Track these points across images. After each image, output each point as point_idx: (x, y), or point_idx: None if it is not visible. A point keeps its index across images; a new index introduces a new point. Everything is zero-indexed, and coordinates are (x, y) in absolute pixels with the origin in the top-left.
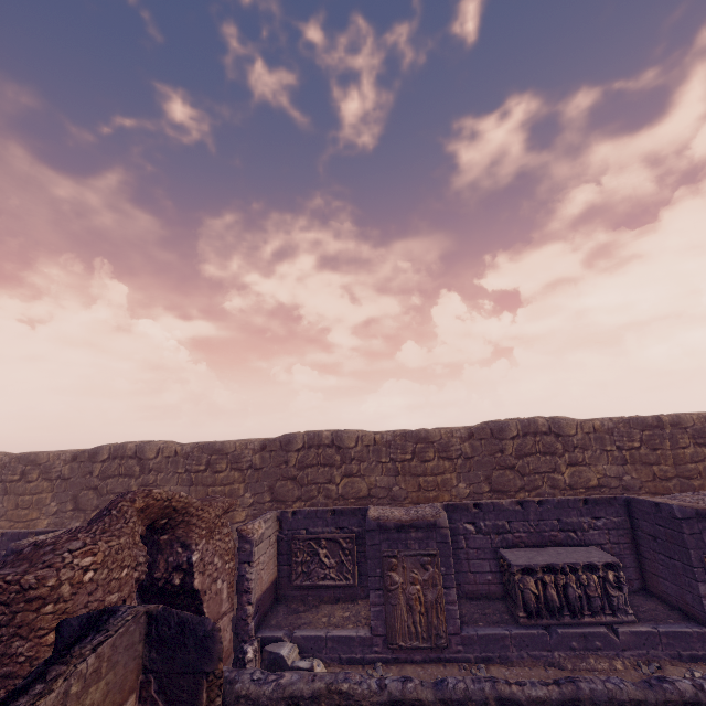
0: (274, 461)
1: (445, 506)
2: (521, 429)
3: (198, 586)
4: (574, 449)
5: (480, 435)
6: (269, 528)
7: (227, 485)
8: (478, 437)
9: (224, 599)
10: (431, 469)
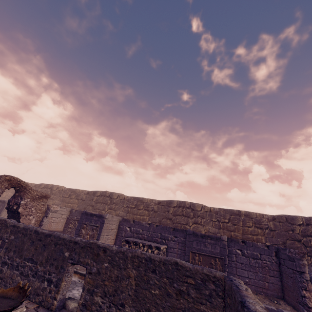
0: (89, 198)
1: (122, 219)
2: (178, 204)
3: (20, 211)
4: (198, 217)
5: (162, 203)
6: (63, 211)
7: (72, 204)
8: (161, 204)
9: (32, 223)
10: (139, 213)
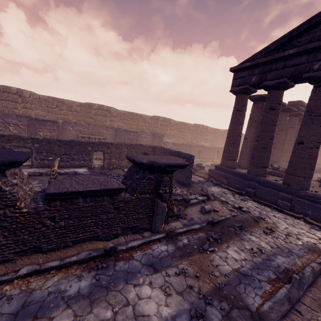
0: None
1: (63, 121)
2: (98, 107)
3: None
4: (112, 117)
5: (84, 106)
6: None
7: None
8: (83, 106)
9: None
10: (63, 113)
